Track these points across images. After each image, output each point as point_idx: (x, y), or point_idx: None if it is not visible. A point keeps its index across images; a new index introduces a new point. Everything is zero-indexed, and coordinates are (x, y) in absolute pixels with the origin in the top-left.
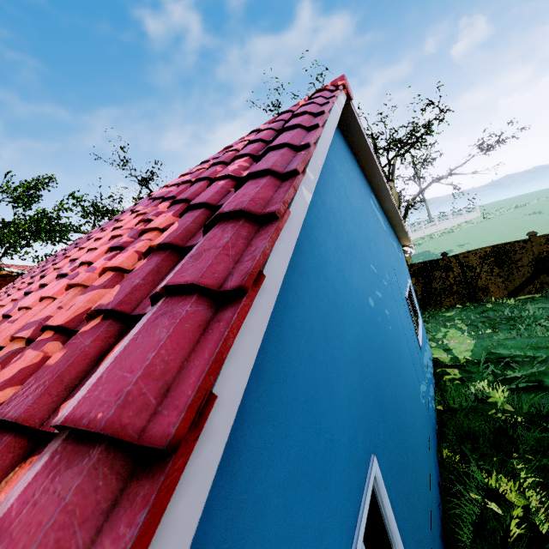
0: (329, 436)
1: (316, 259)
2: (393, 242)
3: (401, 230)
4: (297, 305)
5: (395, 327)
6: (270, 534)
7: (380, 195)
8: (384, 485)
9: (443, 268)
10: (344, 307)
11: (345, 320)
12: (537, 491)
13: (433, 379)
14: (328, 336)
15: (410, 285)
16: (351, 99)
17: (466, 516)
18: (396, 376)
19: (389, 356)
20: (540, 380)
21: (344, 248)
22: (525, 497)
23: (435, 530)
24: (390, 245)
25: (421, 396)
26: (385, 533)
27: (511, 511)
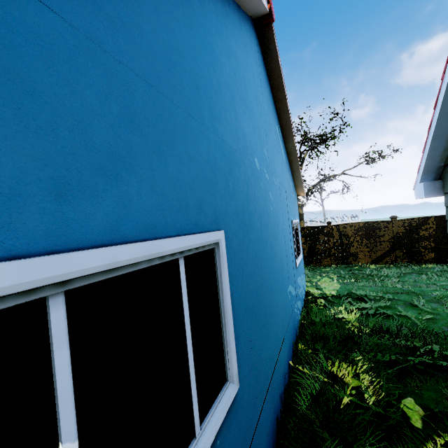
0: (171, 134)
1: (206, 39)
2: (290, 179)
3: (298, 177)
4: (169, 11)
5: (276, 217)
6: (30, 23)
7: (285, 133)
8: (228, 271)
9: (327, 233)
10: (226, 113)
11: (224, 120)
12: (369, 374)
13: (303, 302)
14: (199, 90)
15: (298, 224)
16: (272, 17)
17: (306, 387)
18: (267, 240)
19: (263, 217)
20: (385, 310)
21: (240, 93)
22: (359, 380)
23: (276, 385)
24: (287, 176)
25: (288, 291)
26: (217, 304)
27: (346, 388)
